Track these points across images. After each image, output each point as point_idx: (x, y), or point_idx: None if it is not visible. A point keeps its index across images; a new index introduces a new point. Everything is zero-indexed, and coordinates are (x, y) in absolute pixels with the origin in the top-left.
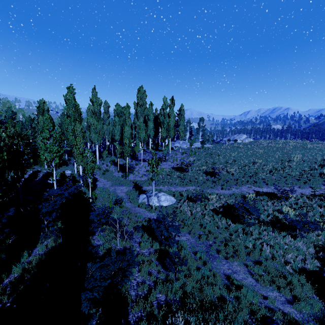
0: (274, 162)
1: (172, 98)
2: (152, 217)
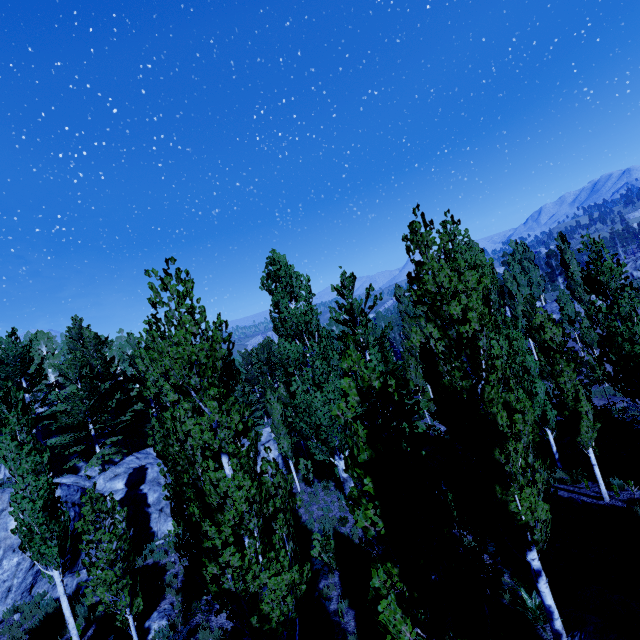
0: None
1: (559, 235)
2: None
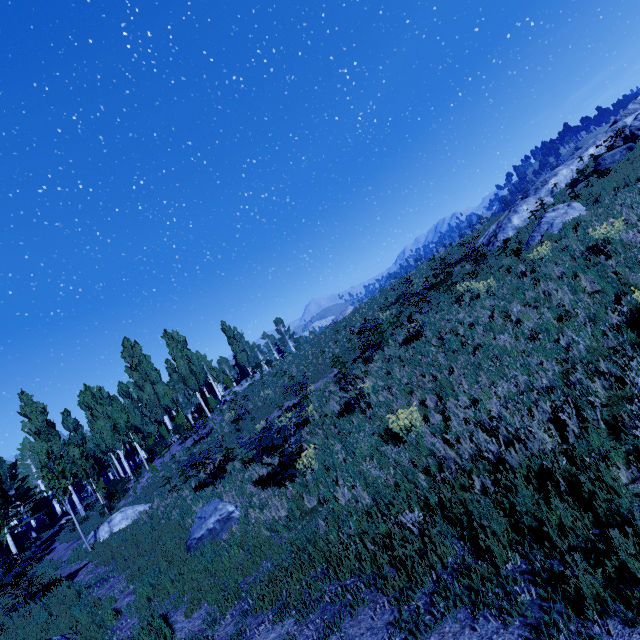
0: (333, 340)
1: (165, 332)
2: (78, 567)
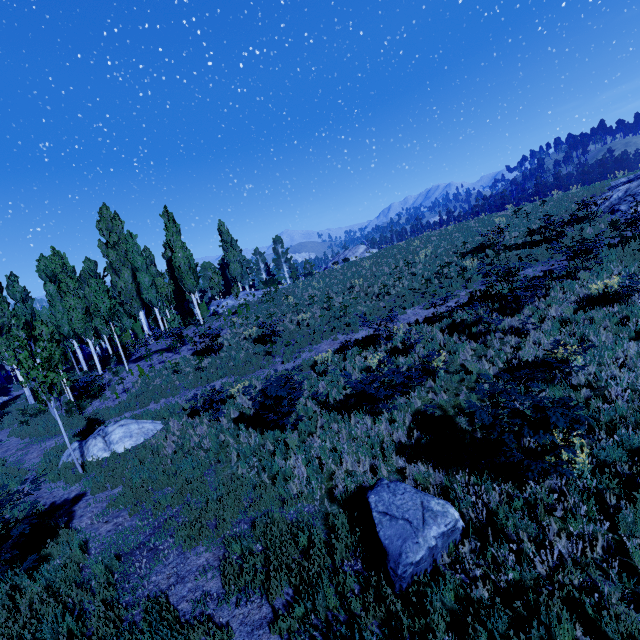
0: (387, 275)
1: (165, 210)
2: (66, 495)
